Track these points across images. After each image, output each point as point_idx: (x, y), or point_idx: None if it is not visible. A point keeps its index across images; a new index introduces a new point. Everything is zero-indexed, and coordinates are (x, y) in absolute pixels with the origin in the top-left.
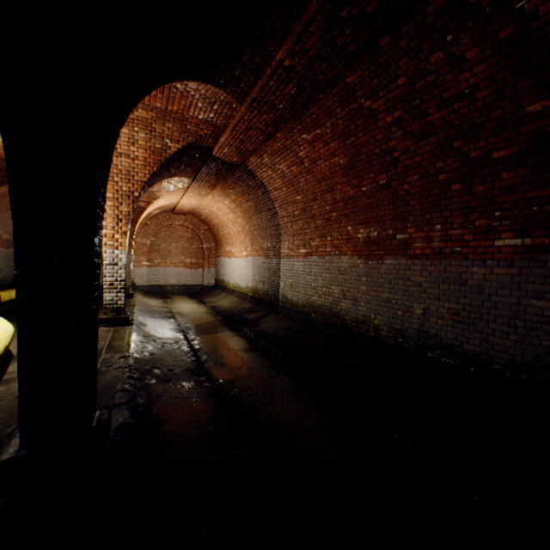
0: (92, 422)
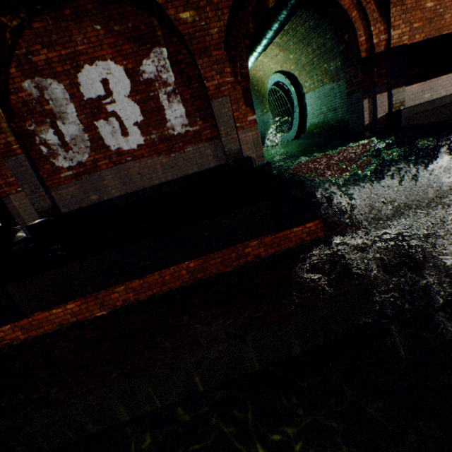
0: (14, 221)
